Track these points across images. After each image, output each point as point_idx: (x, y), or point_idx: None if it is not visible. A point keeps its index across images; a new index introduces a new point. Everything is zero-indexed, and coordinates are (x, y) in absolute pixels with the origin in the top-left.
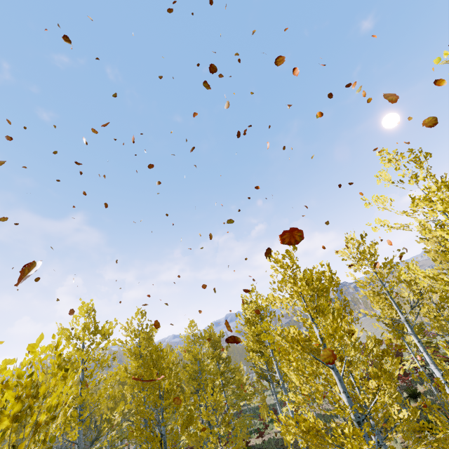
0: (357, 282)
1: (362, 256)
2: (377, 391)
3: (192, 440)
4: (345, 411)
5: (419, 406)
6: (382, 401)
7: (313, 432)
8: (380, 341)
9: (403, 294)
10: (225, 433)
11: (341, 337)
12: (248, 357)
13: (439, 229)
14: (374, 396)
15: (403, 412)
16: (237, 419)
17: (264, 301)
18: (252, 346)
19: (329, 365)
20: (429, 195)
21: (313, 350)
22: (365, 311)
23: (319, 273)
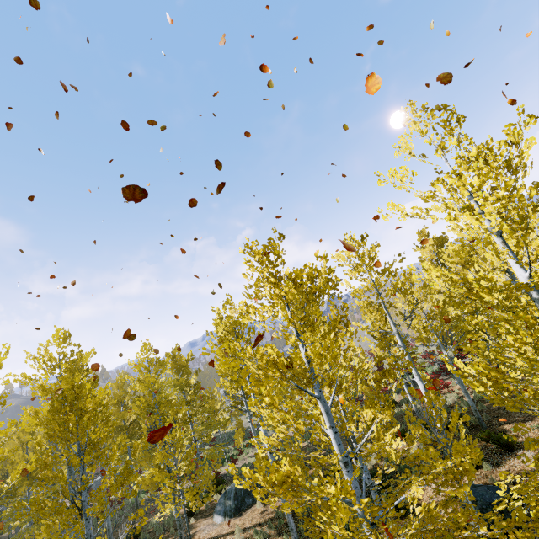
0: (352, 291)
1: (361, 260)
2: (372, 421)
3: (146, 484)
4: (332, 456)
5: (395, 415)
6: (380, 439)
7: (287, 485)
8: (381, 359)
9: (397, 304)
10: (186, 473)
11: (335, 357)
12: (217, 384)
13: (468, 212)
14: (368, 428)
15: (396, 442)
16: (206, 450)
17: (232, 311)
18: (223, 371)
19: (315, 395)
20: (460, 168)
21: (297, 375)
22: (358, 324)
23: (312, 270)
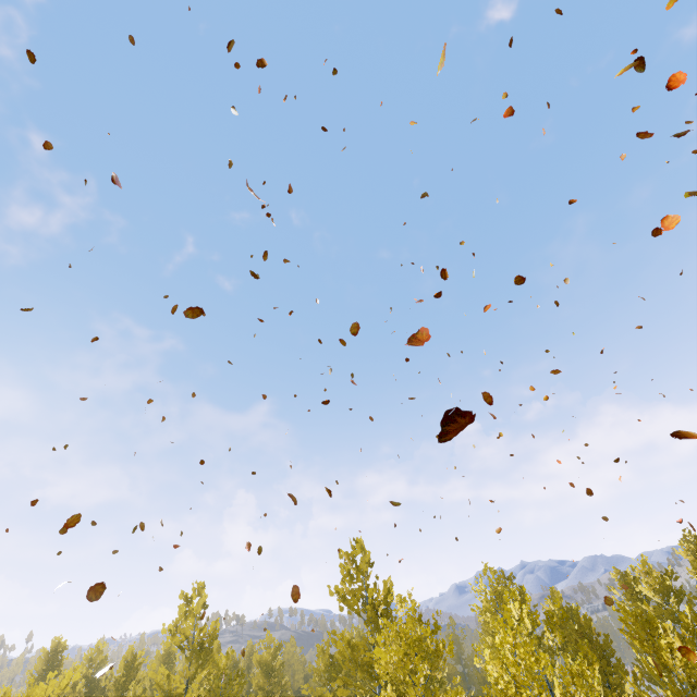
0: None
1: None
2: None
3: None
4: None
5: None
6: None
7: None
8: None
9: None
10: None
11: None
12: None
13: None
14: None
15: None
16: None
17: None
18: None
19: None
20: None
21: None
22: None
23: None
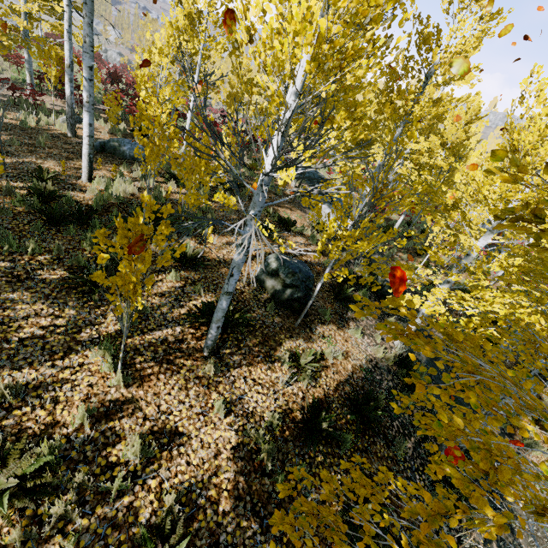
0: None
1: None
2: None
3: None
4: None
5: None
6: None
7: None
8: None
9: None
10: None
11: None
12: None
13: None
14: None
15: None
16: None
17: None
18: None
19: None
20: None
21: None
22: None
23: None
